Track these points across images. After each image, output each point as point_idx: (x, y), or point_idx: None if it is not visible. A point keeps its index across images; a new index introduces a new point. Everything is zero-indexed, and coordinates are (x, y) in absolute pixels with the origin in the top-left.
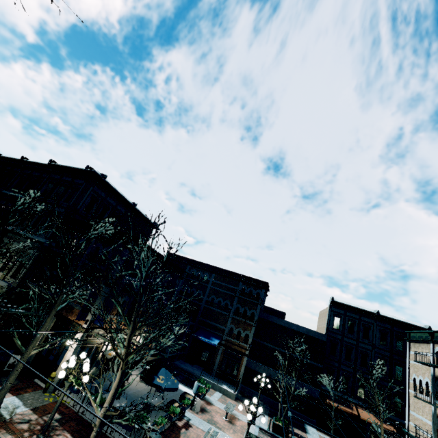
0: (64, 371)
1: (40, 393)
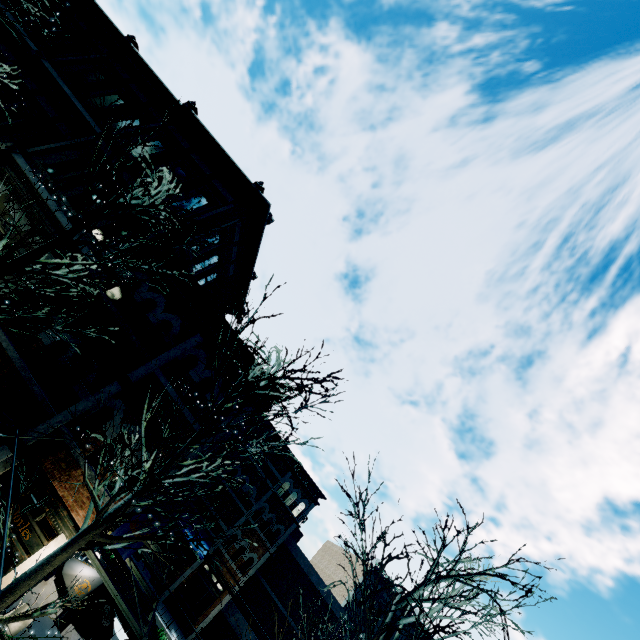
0: None
1: None
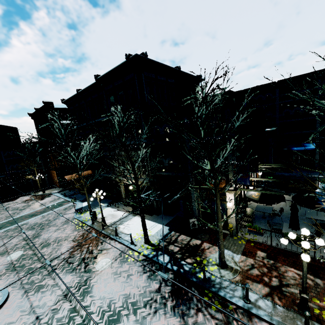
0: (307, 255)
1: (230, 239)
